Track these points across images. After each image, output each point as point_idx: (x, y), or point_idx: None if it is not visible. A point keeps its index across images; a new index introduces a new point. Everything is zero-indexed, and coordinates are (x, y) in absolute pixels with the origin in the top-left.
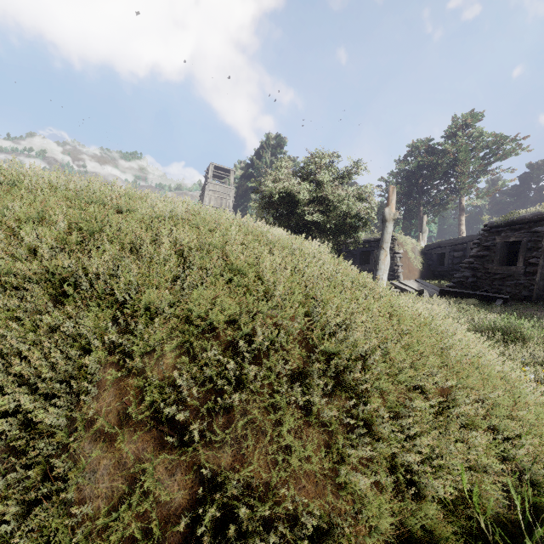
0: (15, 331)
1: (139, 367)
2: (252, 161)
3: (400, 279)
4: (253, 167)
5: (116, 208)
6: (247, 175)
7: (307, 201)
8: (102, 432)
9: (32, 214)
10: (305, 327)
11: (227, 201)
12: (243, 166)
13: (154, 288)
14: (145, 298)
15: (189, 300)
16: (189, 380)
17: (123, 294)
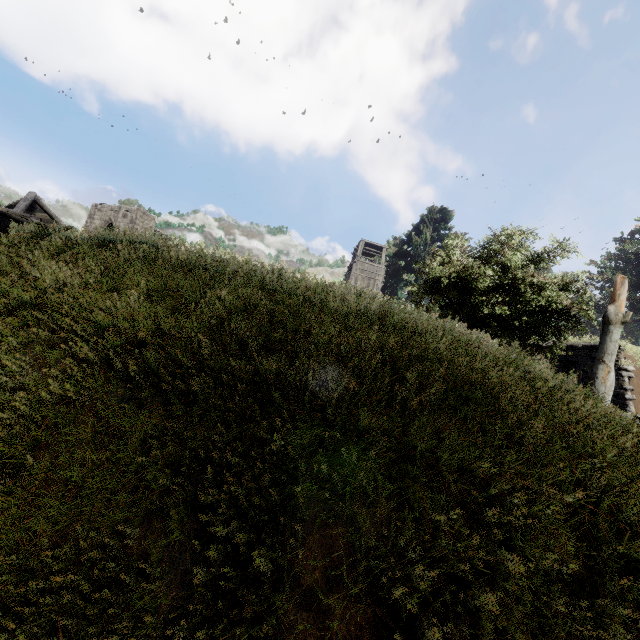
0: (220, 435)
1: (350, 513)
2: (408, 238)
3: (630, 409)
4: (409, 244)
5: (305, 300)
6: (401, 253)
7: (486, 289)
8: (308, 594)
9: (240, 307)
10: (576, 503)
11: (375, 281)
12: (397, 242)
13: (365, 409)
14: (359, 423)
15: (409, 432)
16: (418, 552)
17: (335, 414)
